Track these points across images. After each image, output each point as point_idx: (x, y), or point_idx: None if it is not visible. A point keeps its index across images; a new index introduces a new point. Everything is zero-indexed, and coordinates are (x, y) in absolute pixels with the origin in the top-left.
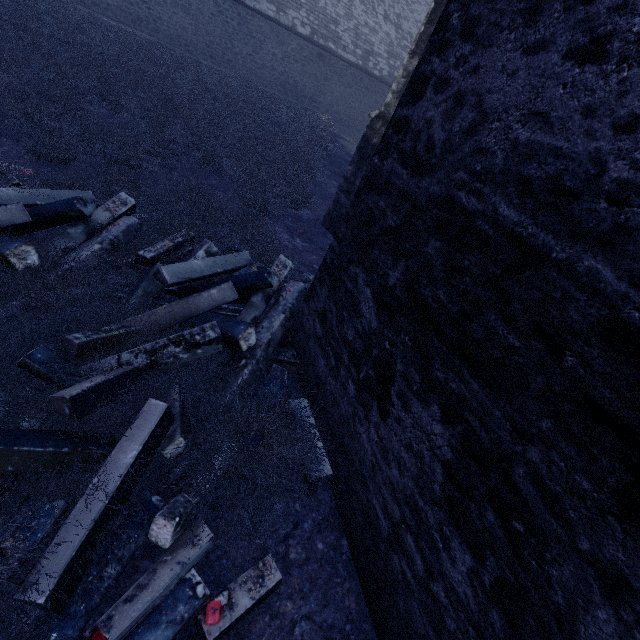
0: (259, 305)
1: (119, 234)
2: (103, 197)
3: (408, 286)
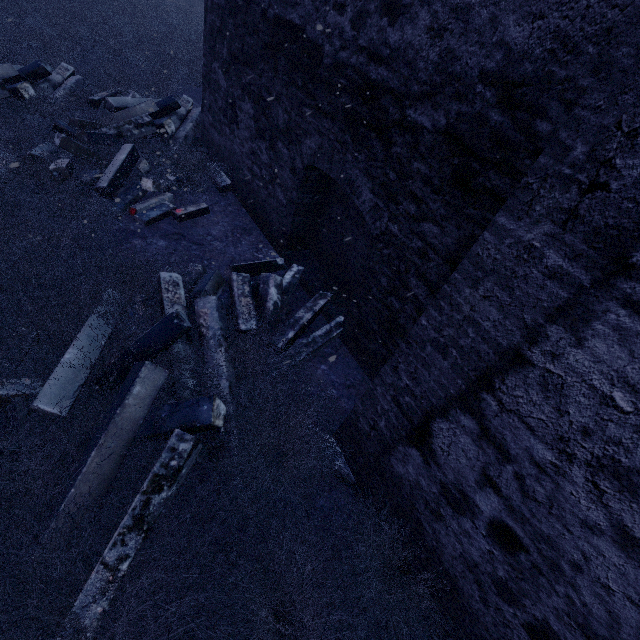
0: (176, 122)
1: (73, 85)
2: None
3: (229, 52)
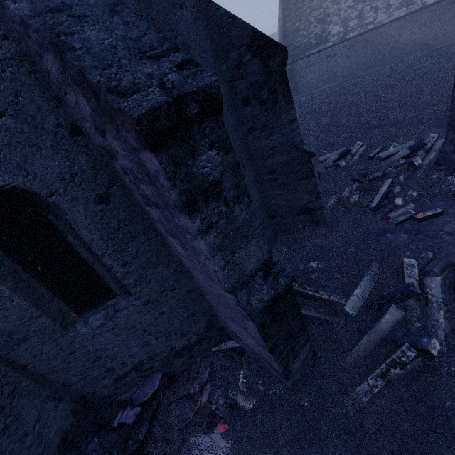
0: (422, 154)
1: (361, 152)
2: None
3: None
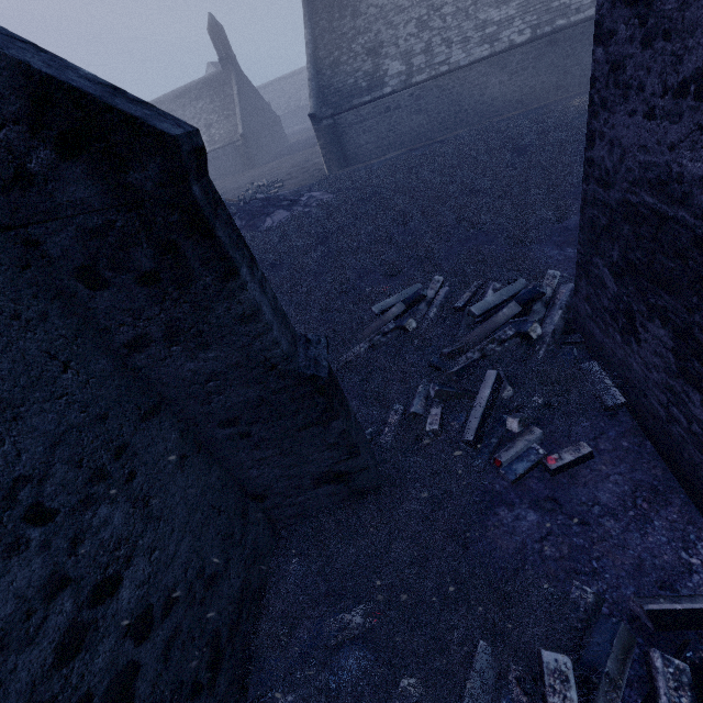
0: (540, 310)
1: (442, 299)
2: (423, 283)
3: (623, 257)
